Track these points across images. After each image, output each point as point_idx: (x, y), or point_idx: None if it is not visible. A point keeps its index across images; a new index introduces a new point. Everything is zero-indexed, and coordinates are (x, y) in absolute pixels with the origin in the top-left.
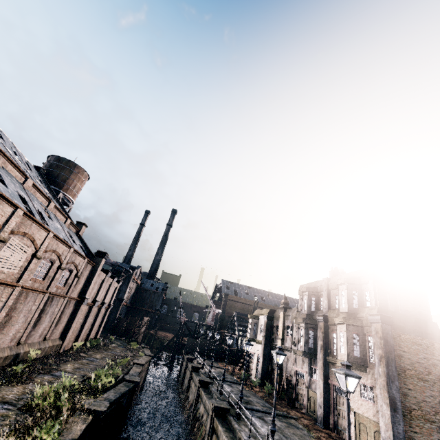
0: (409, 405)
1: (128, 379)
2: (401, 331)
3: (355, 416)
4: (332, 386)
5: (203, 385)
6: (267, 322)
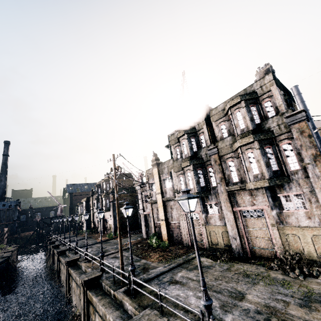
0: (122, 216)
1: (3, 257)
2: (121, 194)
3: (110, 225)
4: (105, 220)
5: (52, 243)
6: (86, 204)
